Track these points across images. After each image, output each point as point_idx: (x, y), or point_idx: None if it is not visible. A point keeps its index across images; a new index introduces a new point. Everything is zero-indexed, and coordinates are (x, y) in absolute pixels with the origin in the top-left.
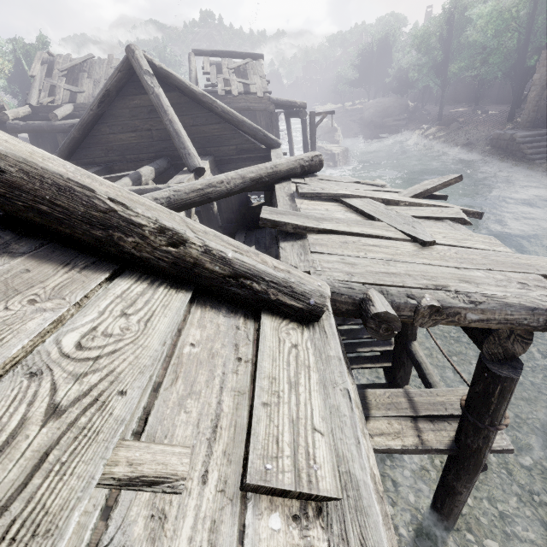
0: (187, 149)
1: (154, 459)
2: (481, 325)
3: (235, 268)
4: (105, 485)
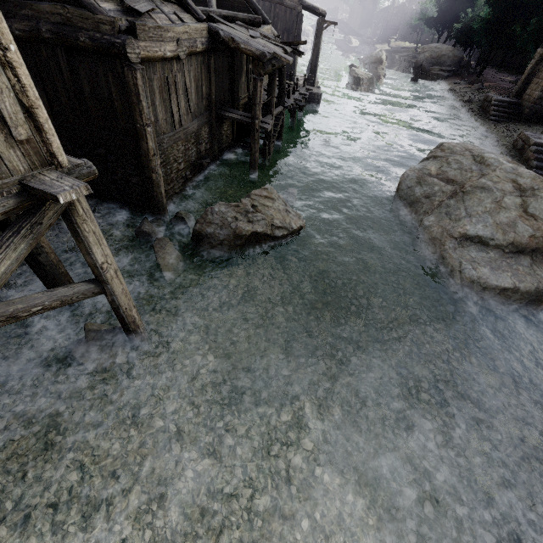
0: (211, 3)
1: (166, 4)
2: (245, 51)
3: (187, 2)
4: (161, 2)
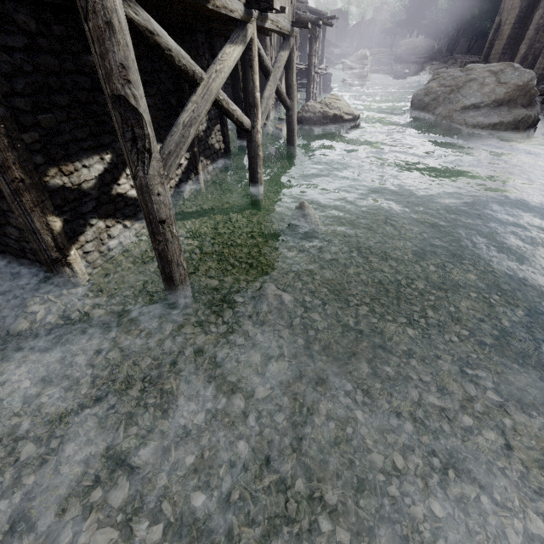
0: None
1: None
2: (304, 19)
3: None
4: None
